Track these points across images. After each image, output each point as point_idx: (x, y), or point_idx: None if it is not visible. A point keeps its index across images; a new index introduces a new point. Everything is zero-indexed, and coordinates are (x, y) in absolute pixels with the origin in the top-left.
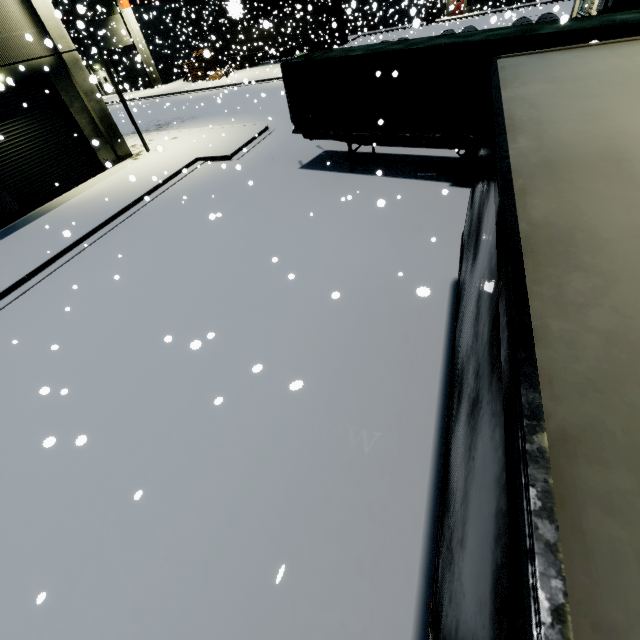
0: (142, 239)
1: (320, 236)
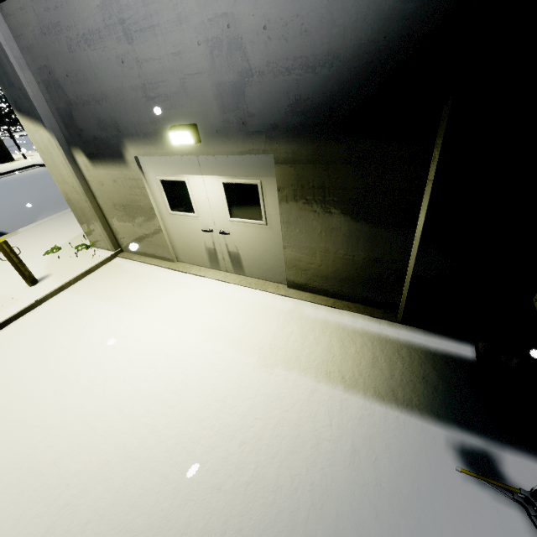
0: None
1: None
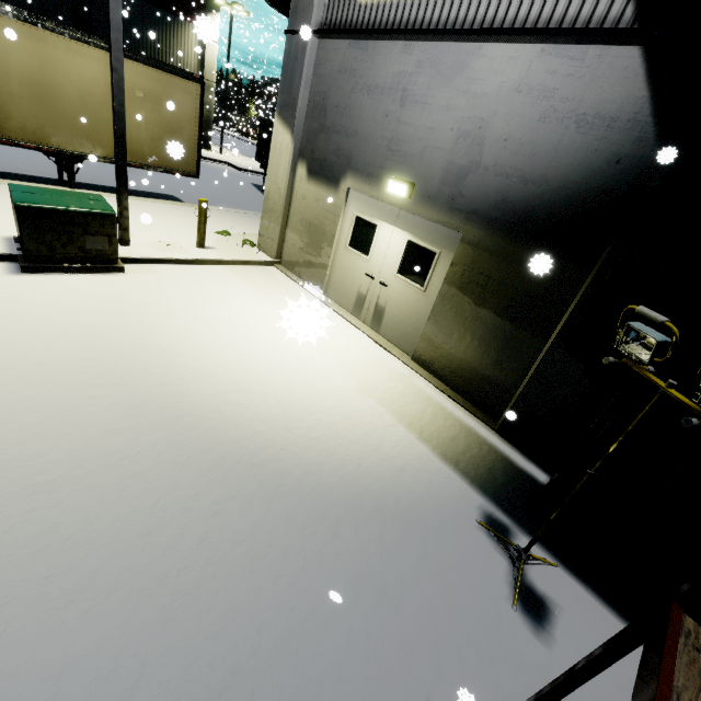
0: None
1: (179, 179)
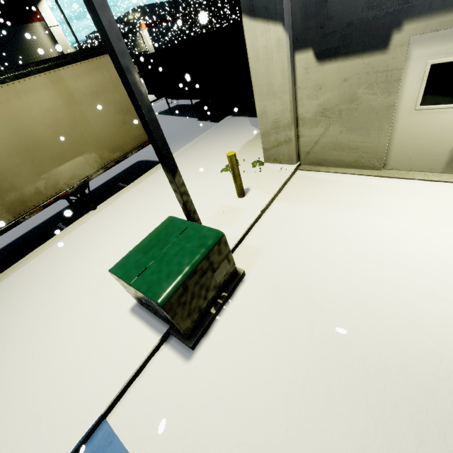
0: None
1: None
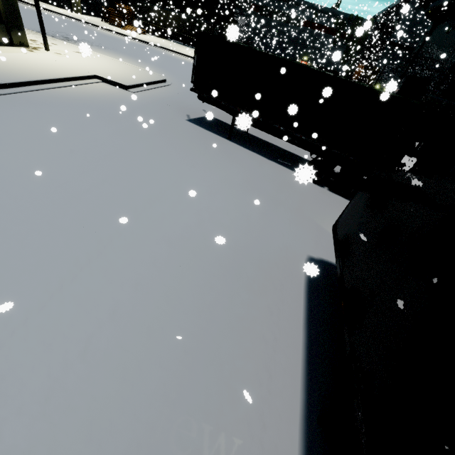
0: (5, 121)
1: (197, 182)
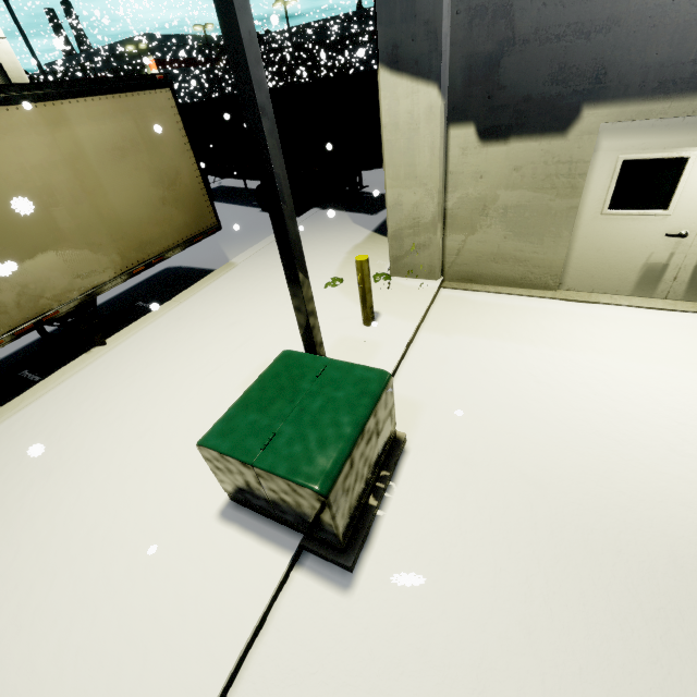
0: None
1: None
